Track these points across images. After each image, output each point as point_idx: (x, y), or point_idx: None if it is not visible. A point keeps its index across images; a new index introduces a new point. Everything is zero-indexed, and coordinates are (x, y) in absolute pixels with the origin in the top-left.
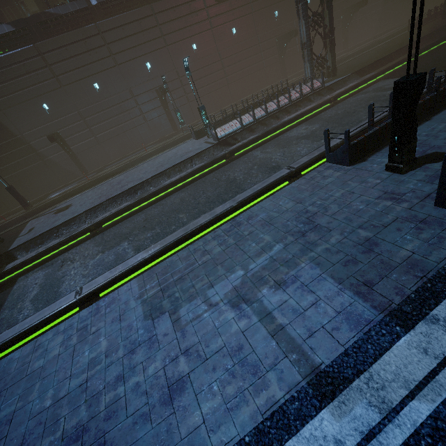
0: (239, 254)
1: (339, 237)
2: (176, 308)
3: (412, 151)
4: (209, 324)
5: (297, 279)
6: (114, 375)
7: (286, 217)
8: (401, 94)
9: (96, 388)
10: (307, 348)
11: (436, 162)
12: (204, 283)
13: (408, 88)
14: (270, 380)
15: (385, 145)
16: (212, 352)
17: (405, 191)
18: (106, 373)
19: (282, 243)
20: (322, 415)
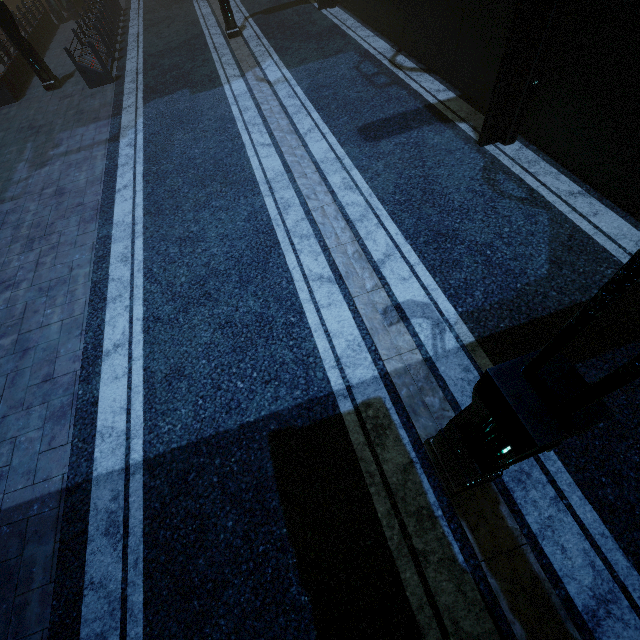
0: (5, 164)
1: (61, 120)
2: (1, 200)
3: (49, 70)
4: (39, 179)
5: (62, 139)
6: (10, 231)
7: (11, 137)
8: (1, 18)
9: (7, 242)
10: (98, 141)
11: (71, 78)
12: (2, 184)
13: (3, 13)
14: (96, 154)
15: (29, 85)
16: (59, 176)
17: (71, 93)
18: (2, 238)
19: (30, 142)
20: (121, 141)
